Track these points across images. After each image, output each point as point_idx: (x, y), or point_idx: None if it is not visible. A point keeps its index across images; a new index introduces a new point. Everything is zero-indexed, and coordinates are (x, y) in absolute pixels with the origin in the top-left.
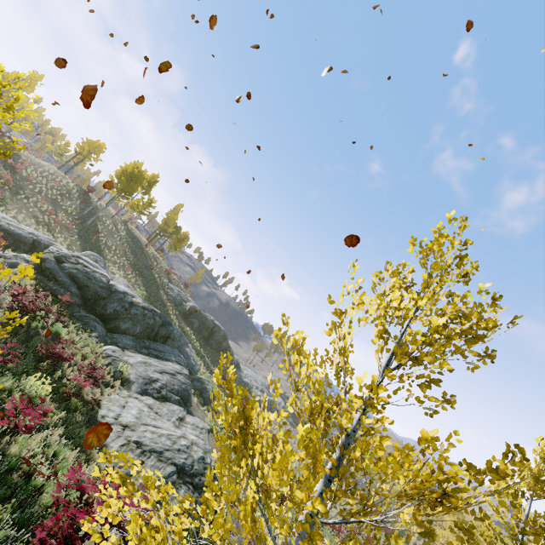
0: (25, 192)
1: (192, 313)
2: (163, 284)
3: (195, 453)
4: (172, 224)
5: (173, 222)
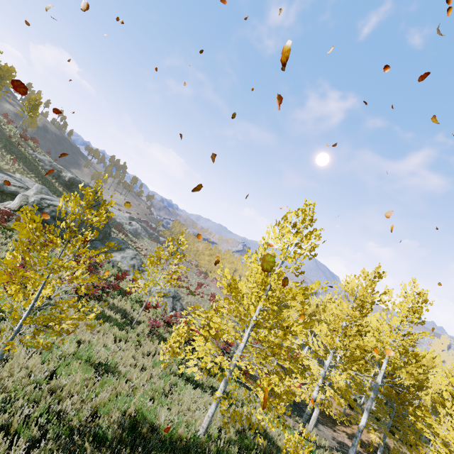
0: None
1: (73, 184)
2: (34, 158)
3: (172, 290)
4: (9, 78)
5: (10, 76)
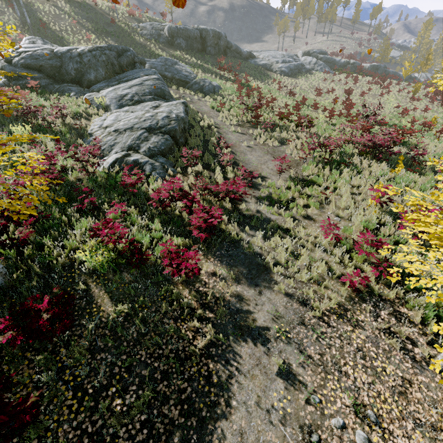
0: None
1: (173, 36)
2: (134, 29)
3: (160, 117)
4: None
5: None
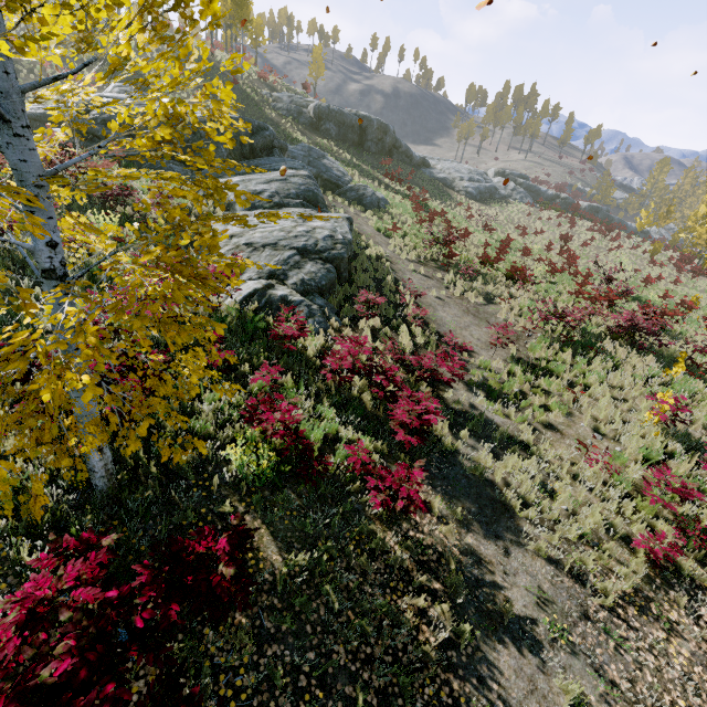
0: (24, 66)
1: (320, 118)
2: (264, 99)
3: (319, 235)
4: None
5: None
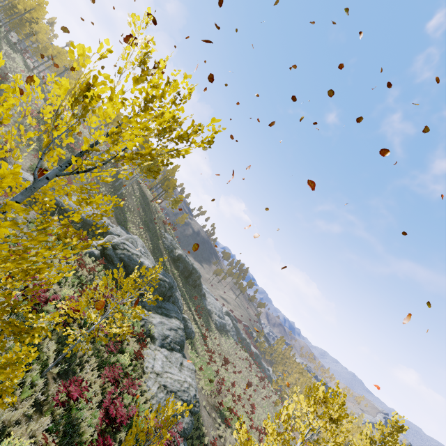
0: None
1: (179, 259)
2: (161, 235)
3: (191, 392)
4: (172, 186)
5: (172, 185)
